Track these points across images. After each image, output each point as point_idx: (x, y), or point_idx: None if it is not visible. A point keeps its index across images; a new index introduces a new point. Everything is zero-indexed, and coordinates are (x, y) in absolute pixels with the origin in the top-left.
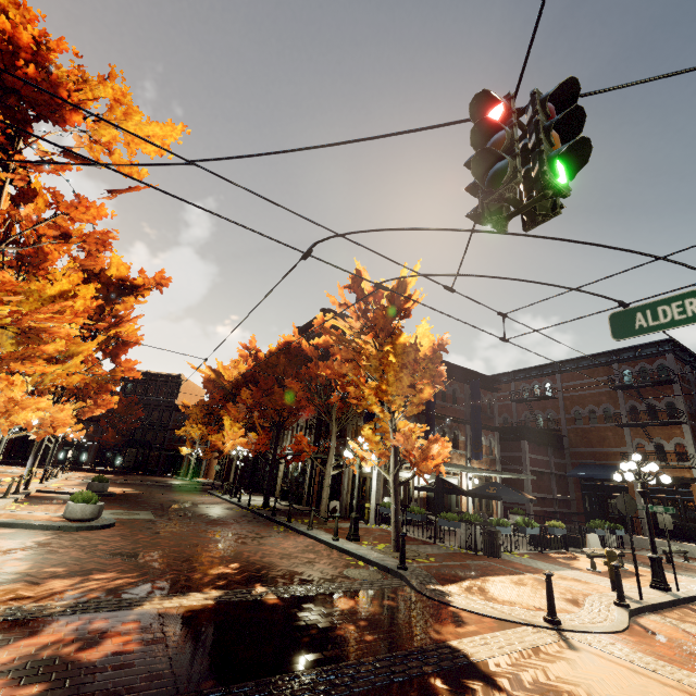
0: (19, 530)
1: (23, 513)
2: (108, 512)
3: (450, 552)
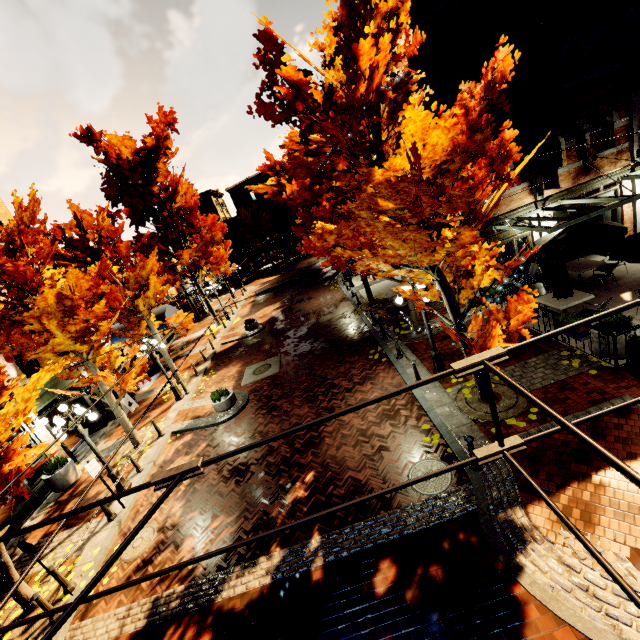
0: (194, 433)
1: (199, 405)
2: (251, 371)
3: (571, 374)
